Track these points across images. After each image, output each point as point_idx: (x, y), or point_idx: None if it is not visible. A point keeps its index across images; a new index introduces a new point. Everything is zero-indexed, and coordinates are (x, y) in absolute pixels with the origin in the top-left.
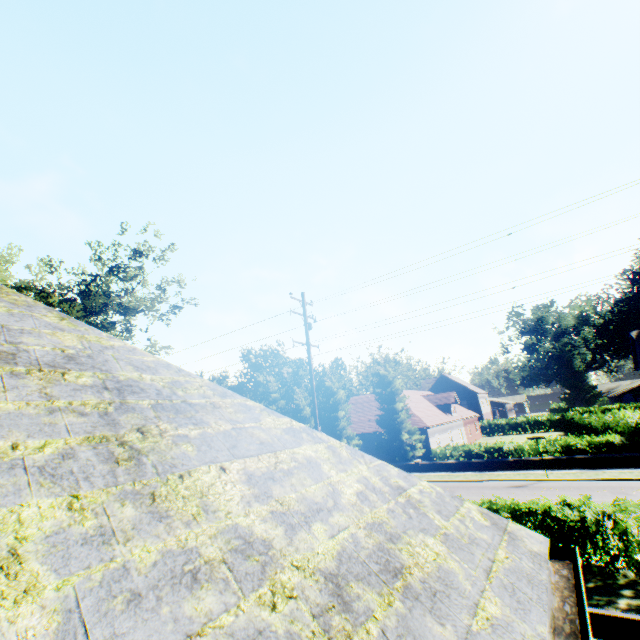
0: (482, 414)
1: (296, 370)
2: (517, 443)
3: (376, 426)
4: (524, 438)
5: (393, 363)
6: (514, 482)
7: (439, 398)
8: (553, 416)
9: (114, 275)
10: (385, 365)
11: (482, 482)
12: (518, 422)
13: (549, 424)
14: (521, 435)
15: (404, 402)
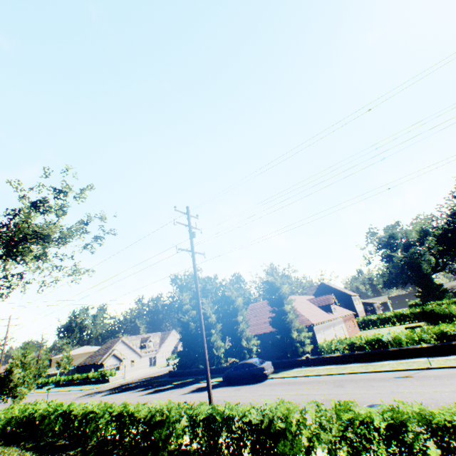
0: (357, 312)
1: (204, 285)
2: (394, 333)
3: (270, 327)
4: (395, 329)
5: (279, 272)
6: (399, 372)
7: (321, 300)
8: (415, 309)
9: (36, 209)
10: (273, 274)
11: (368, 373)
12: (387, 316)
13: (413, 316)
14: (391, 327)
15: (291, 304)
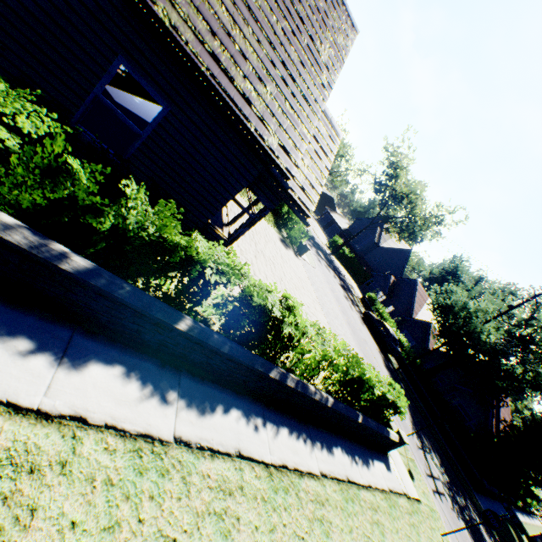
0: None
1: None
2: None
3: None
4: None
5: None
6: None
7: None
8: None
9: None
10: None
11: None
12: None
13: None
14: None
15: None
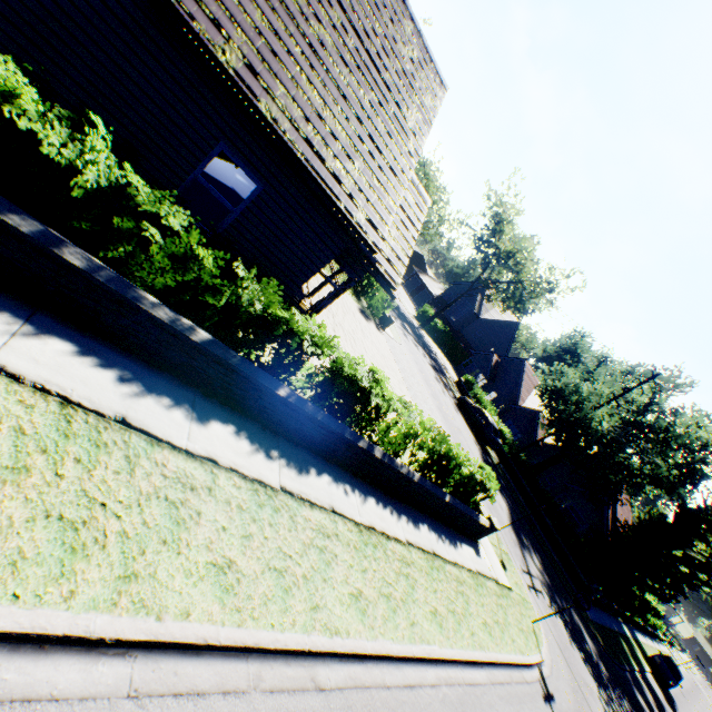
0: None
1: None
2: None
3: None
4: None
5: None
6: None
7: None
8: None
9: None
10: None
11: None
12: None
13: None
14: None
15: None
